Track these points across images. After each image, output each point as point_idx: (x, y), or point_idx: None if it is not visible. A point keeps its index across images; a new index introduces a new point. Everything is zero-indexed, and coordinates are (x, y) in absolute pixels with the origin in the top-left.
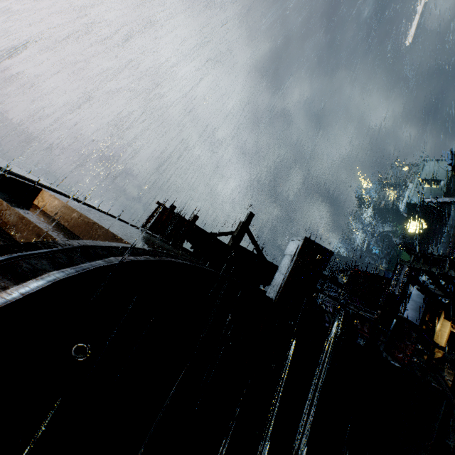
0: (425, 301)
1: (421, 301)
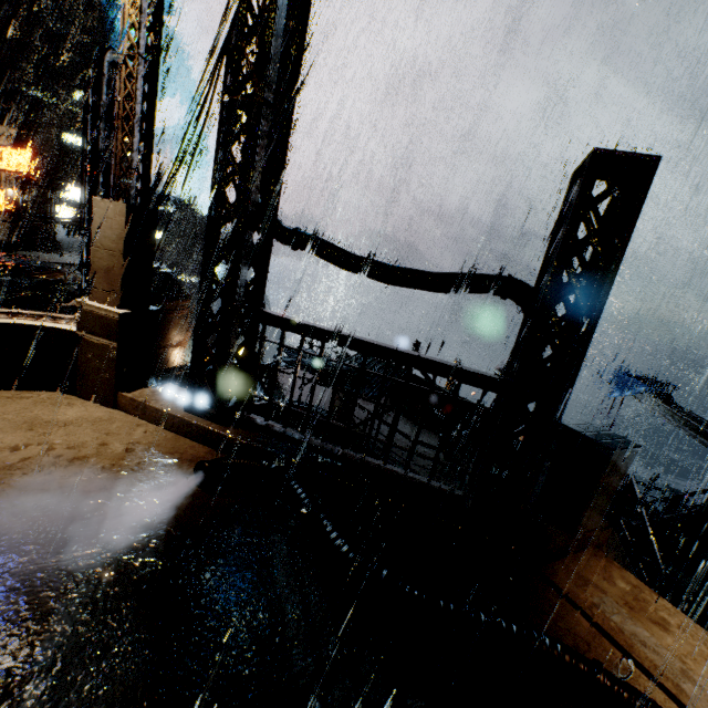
0: None
1: None
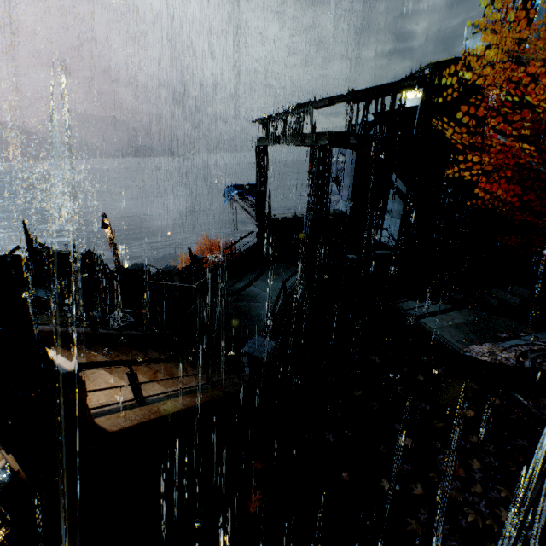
0: (354, 158)
1: (352, 160)
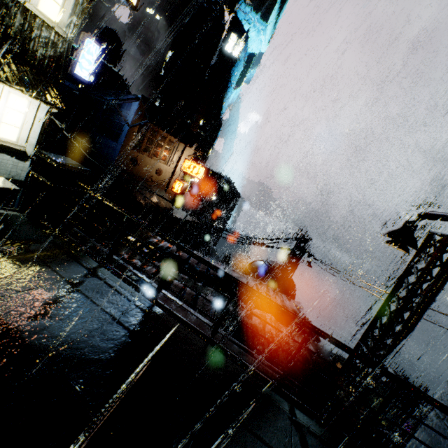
0: None
1: None
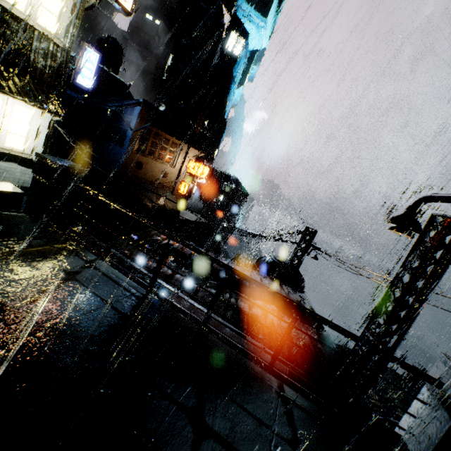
0: None
1: None
